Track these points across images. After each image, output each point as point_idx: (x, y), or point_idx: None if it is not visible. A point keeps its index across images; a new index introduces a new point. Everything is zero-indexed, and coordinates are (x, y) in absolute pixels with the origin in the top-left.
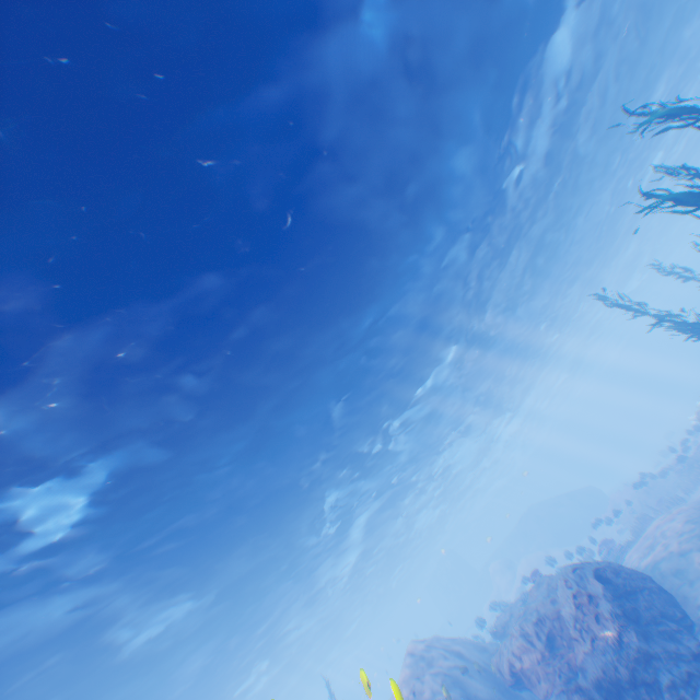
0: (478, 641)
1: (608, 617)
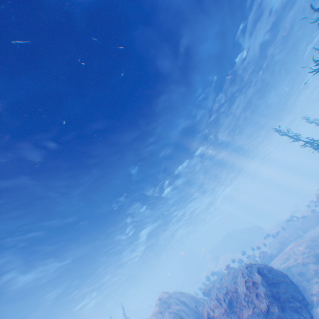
0: (195, 295)
1: (263, 296)
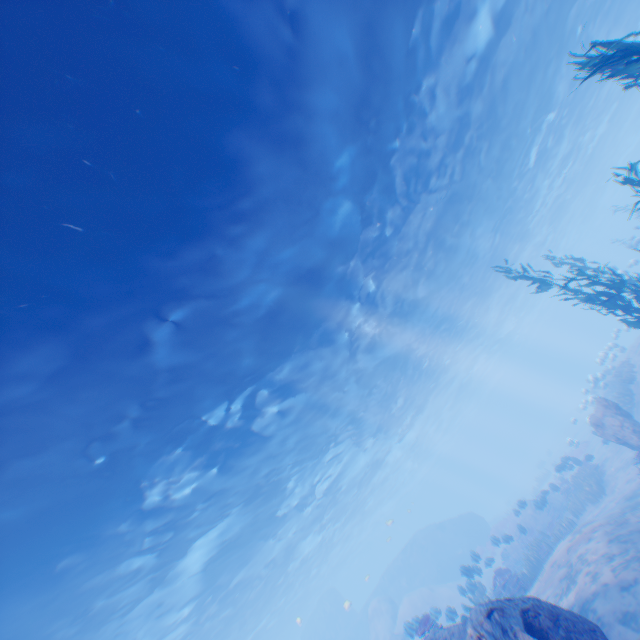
0: None
1: None
